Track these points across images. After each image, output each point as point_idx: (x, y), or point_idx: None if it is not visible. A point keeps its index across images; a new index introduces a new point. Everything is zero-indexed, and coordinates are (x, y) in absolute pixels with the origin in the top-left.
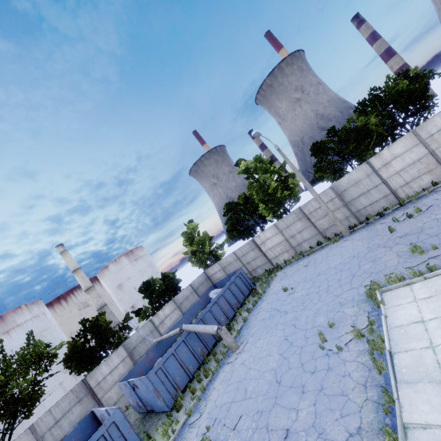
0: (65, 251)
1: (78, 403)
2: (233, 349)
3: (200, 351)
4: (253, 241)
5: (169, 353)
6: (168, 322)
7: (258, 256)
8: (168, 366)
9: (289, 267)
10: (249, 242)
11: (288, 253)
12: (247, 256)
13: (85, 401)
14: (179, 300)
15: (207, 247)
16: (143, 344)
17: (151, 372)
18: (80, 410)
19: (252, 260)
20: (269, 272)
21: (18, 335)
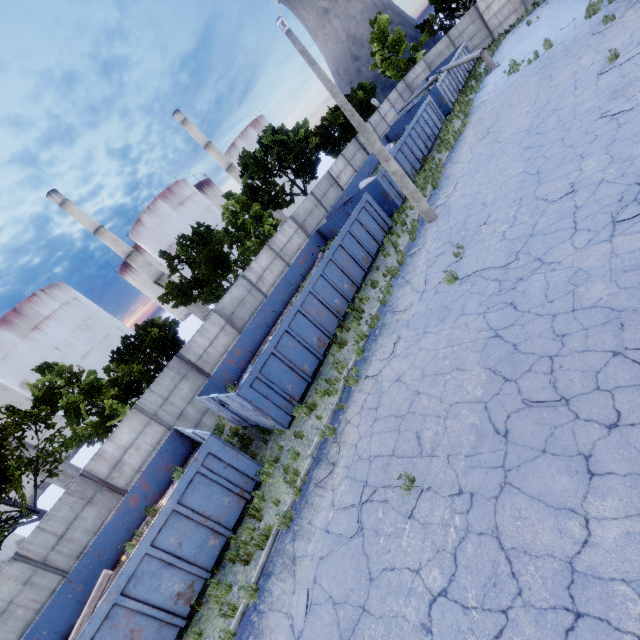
0: (186, 119)
1: (358, 151)
2: (492, 66)
3: (456, 88)
4: (476, 8)
5: (442, 79)
6: (389, 117)
7: (478, 31)
8: (443, 87)
9: (519, 25)
10: (470, 12)
11: (516, 14)
12: (463, 36)
13: (361, 152)
14: (391, 101)
15: (402, 49)
16: (379, 128)
17: (437, 85)
18: (361, 156)
19: (469, 39)
20: (493, 42)
21: (192, 207)
